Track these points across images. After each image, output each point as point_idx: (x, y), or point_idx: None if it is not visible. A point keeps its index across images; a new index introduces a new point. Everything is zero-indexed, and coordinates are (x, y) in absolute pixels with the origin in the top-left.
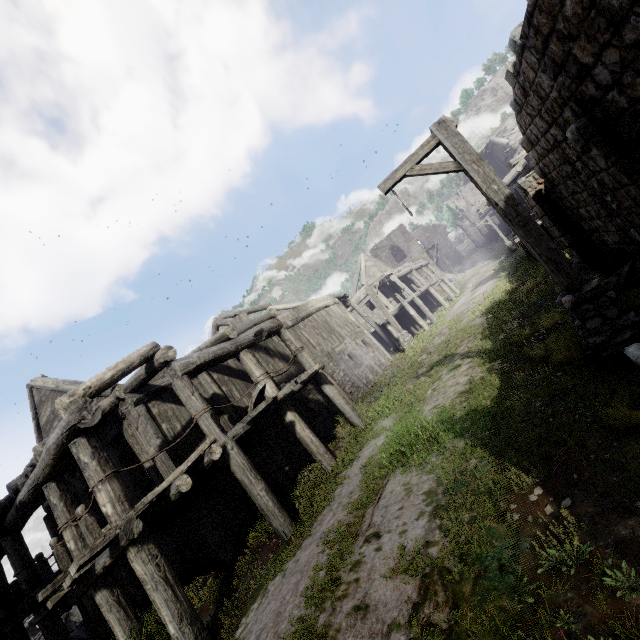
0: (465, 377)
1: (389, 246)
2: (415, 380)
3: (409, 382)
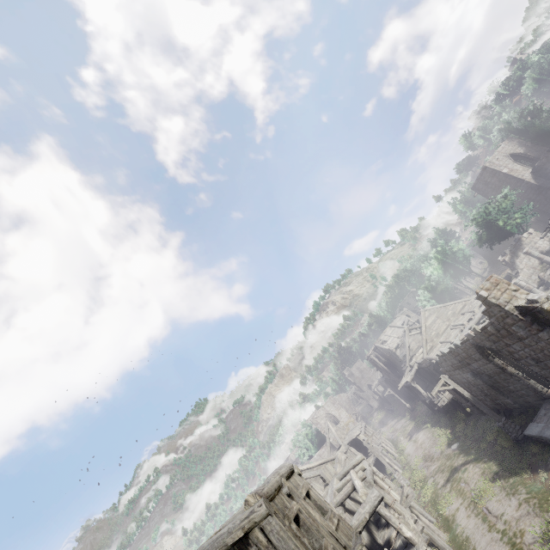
0: (476, 468)
1: (325, 414)
2: (445, 487)
3: (441, 490)
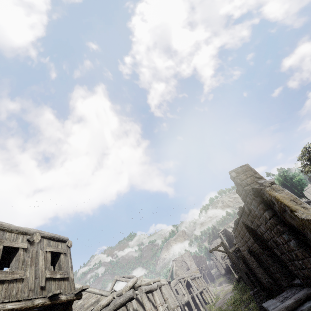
0: None
1: (182, 261)
2: None
3: None
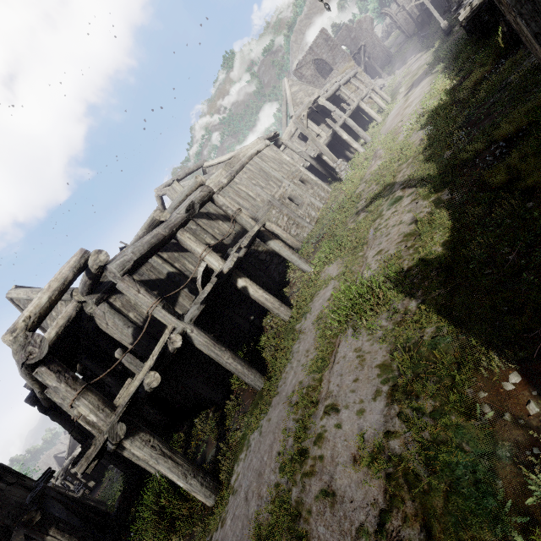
0: (409, 214)
1: (313, 61)
2: (355, 217)
3: (350, 220)
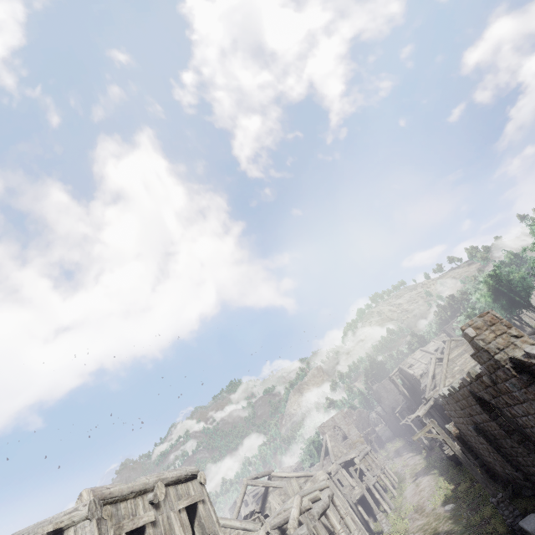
0: None
1: (333, 426)
2: None
3: None
